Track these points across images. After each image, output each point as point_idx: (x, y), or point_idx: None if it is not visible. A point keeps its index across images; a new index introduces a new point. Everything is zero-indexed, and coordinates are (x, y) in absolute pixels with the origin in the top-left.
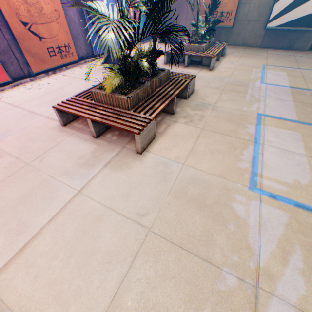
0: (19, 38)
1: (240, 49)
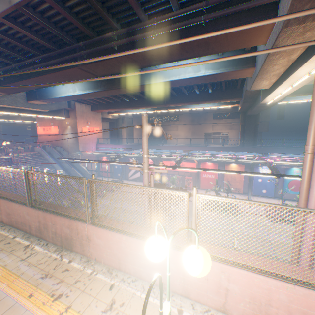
0: (224, 183)
1: None
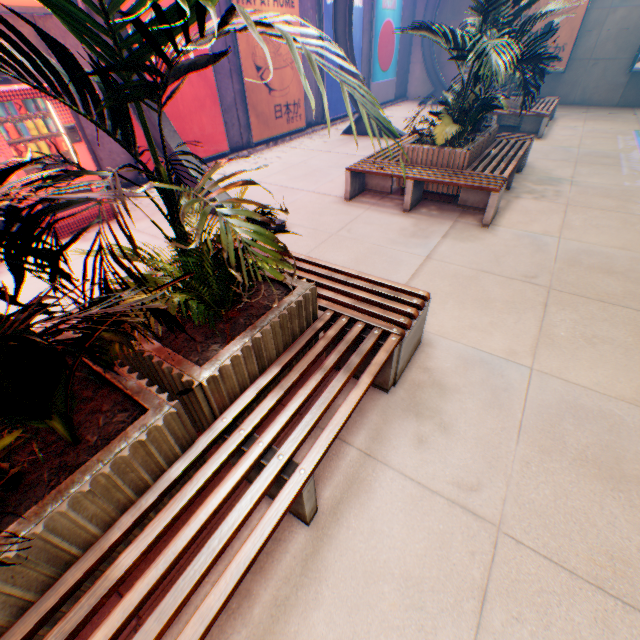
0: (249, 89)
1: (578, 111)
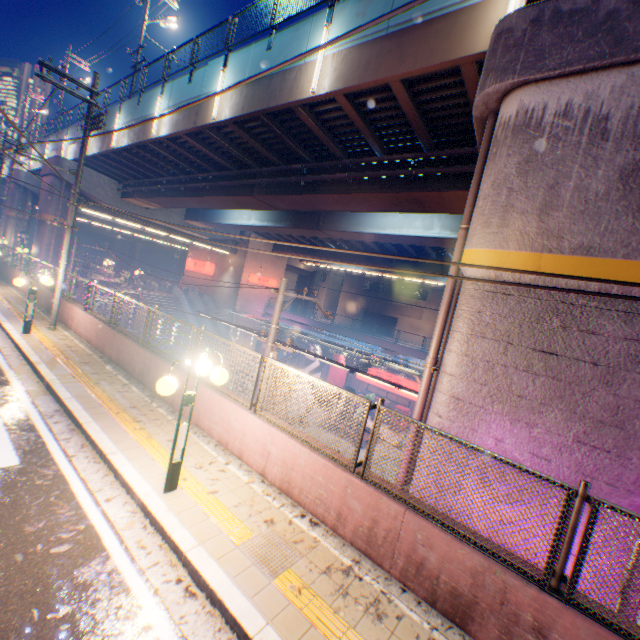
0: None
1: None
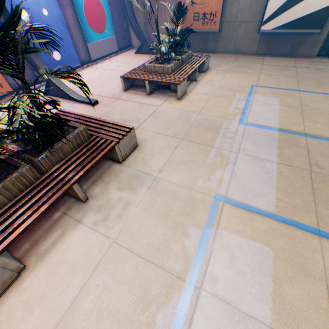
0: None
1: (230, 59)
